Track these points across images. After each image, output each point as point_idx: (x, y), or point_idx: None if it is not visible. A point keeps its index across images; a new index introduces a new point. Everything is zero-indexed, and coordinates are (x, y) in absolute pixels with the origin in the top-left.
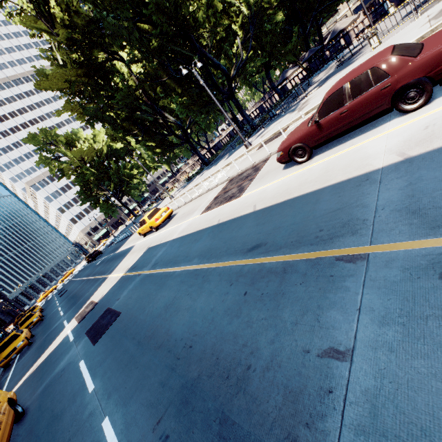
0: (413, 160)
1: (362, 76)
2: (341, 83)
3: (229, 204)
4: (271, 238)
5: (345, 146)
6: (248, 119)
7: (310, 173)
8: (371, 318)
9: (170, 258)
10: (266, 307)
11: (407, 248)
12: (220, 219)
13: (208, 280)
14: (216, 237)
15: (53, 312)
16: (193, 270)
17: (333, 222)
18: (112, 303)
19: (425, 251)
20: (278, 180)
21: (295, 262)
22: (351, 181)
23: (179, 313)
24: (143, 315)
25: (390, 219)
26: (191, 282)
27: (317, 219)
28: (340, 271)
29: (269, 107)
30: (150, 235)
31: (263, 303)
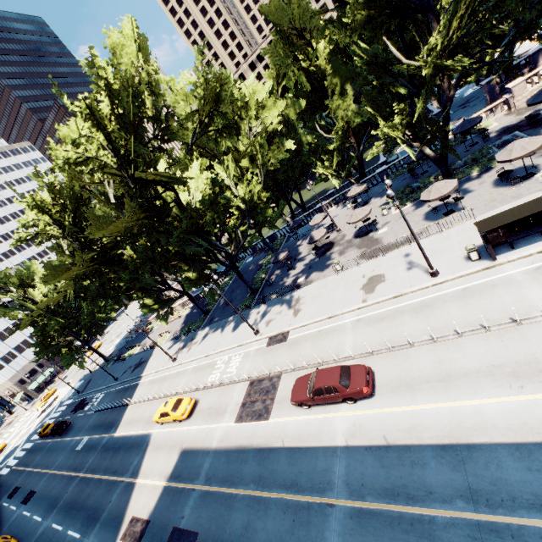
0: (349, 449)
1: (329, 387)
2: (321, 385)
3: (261, 424)
4: (299, 480)
5: (326, 410)
6: (248, 284)
7: (311, 425)
8: (336, 534)
9: (224, 476)
10: (305, 529)
11: (345, 504)
12: (259, 443)
13: (269, 507)
14: (261, 464)
15: (42, 532)
16: (254, 495)
17: (324, 479)
18: (176, 522)
19: (348, 506)
20: (294, 418)
21: (312, 502)
22: (330, 449)
23: (258, 533)
24: (227, 534)
25: (341, 486)
26: (257, 507)
27: (318, 473)
28: (328, 511)
29: (261, 248)
30: (172, 426)
31: (303, 526)
